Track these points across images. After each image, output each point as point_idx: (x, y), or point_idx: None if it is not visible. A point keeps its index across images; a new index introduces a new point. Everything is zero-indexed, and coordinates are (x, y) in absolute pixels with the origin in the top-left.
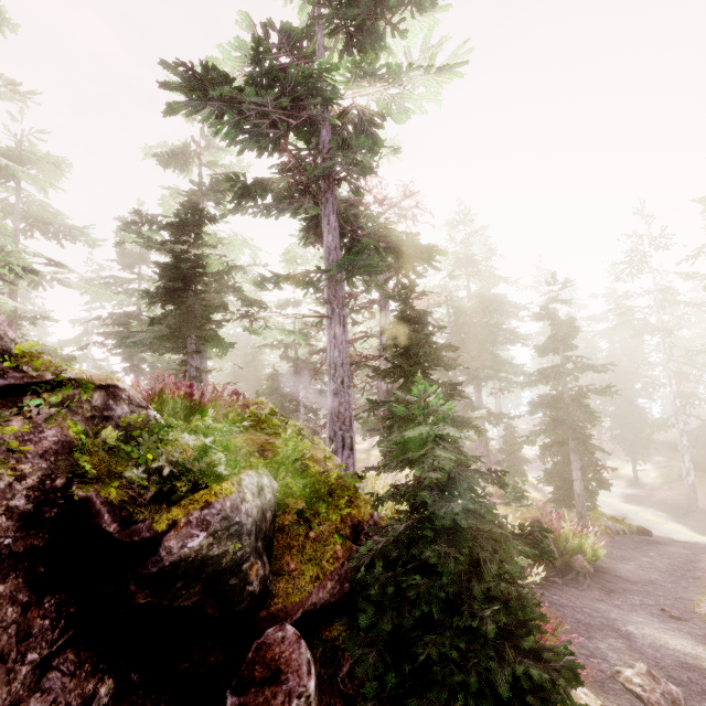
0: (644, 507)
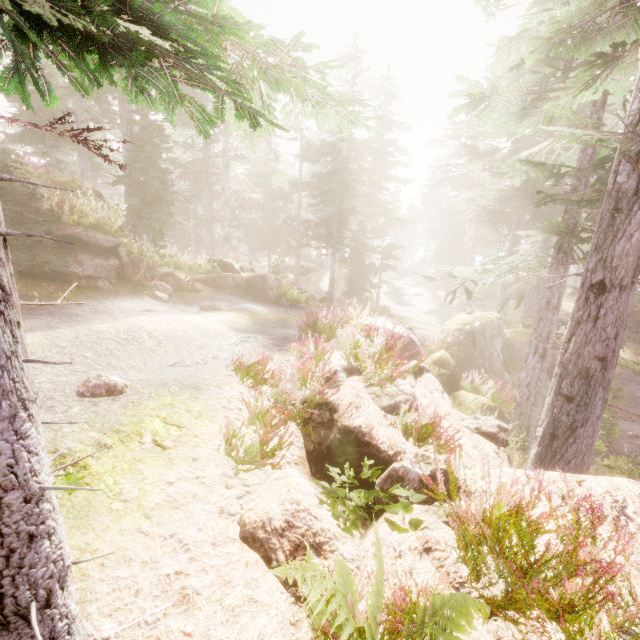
0: (431, 316)
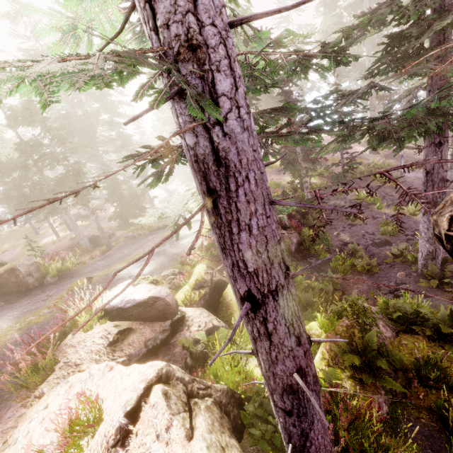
0: None
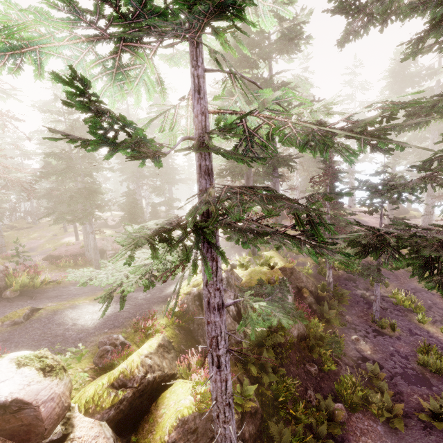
0: None
